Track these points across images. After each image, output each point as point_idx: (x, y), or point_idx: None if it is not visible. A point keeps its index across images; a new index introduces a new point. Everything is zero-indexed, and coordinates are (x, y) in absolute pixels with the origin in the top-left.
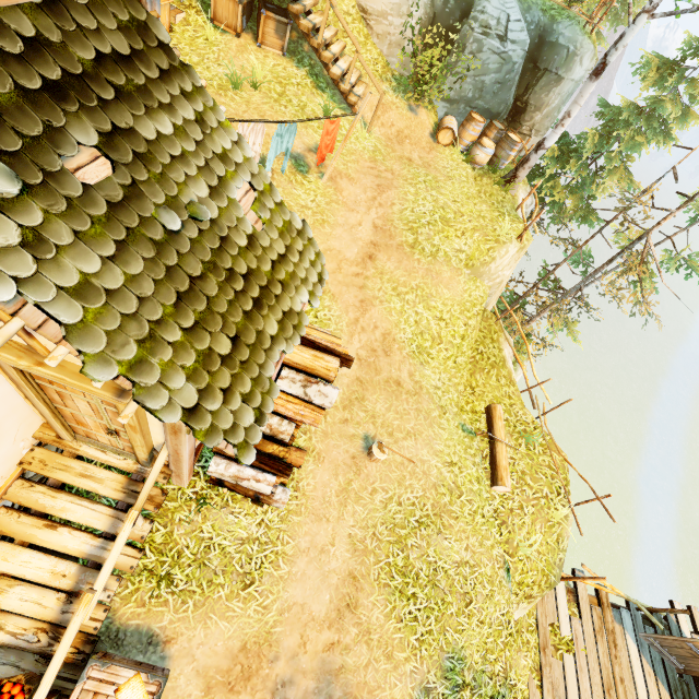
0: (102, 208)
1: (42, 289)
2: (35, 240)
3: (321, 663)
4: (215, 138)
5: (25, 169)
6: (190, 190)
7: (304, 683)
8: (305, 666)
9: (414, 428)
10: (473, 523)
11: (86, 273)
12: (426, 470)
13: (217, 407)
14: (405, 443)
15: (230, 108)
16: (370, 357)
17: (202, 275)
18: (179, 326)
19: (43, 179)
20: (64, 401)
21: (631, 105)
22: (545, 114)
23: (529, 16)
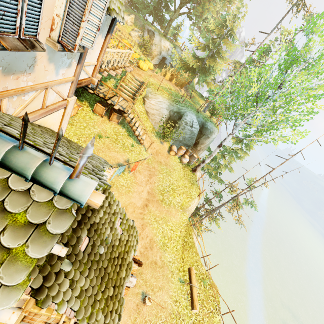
0: (86, 258)
1: (72, 301)
2: (72, 282)
3: None
4: (112, 207)
5: (72, 257)
6: (106, 233)
7: None
8: None
9: (162, 285)
10: None
11: (81, 286)
12: (166, 306)
13: (109, 320)
14: (158, 294)
15: (97, 146)
16: (145, 251)
17: (107, 265)
18: (101, 291)
19: (75, 258)
20: (35, 315)
21: (230, 148)
22: (204, 145)
23: (199, 119)
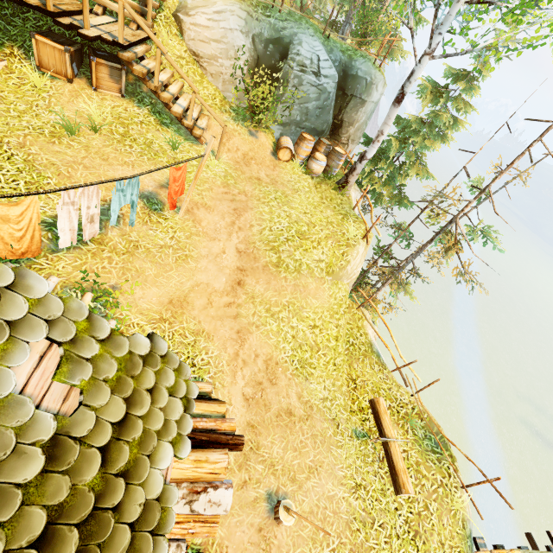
0: None
1: None
2: None
3: None
4: None
5: None
6: None
7: None
8: None
9: (314, 461)
10: (392, 552)
11: None
12: (335, 508)
13: None
14: (310, 484)
15: (67, 156)
16: (257, 393)
17: None
18: None
19: None
20: None
21: (418, 118)
22: (357, 127)
23: (332, 56)
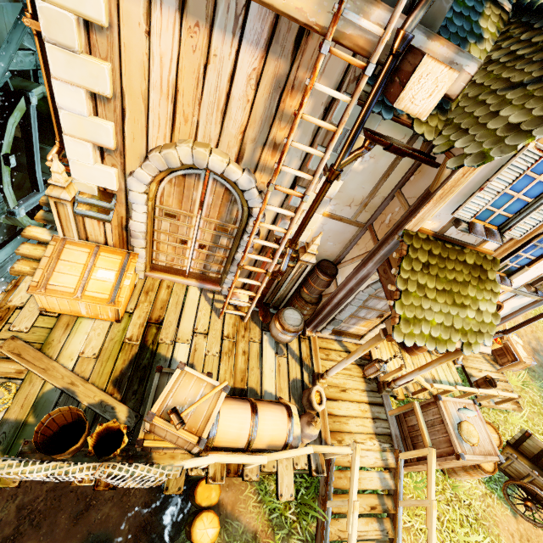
0: None
1: None
2: None
3: (533, 336)
4: None
5: None
6: None
7: (533, 342)
8: (530, 338)
9: None
10: None
11: None
12: None
13: None
14: None
15: None
16: None
17: None
18: None
19: None
20: None
21: None
22: None
23: None
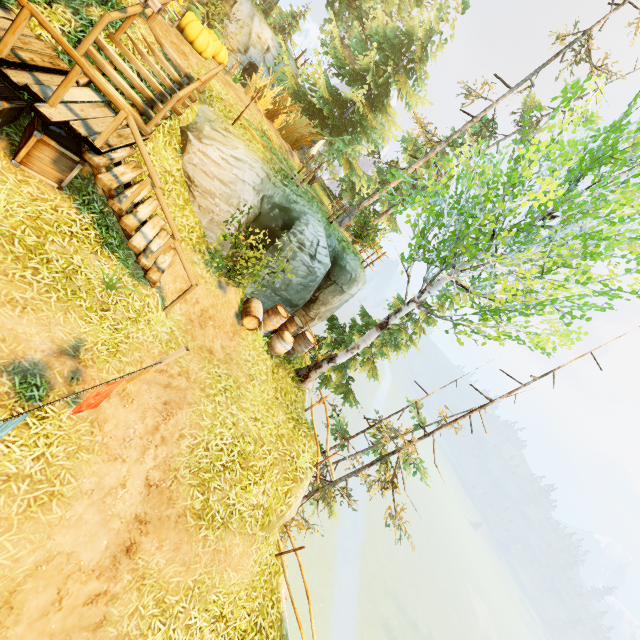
0: None
1: None
2: None
3: None
4: None
5: None
6: None
7: None
8: None
9: None
10: None
11: None
12: None
13: None
14: None
15: None
16: None
17: None
18: None
19: None
20: None
21: None
22: (328, 308)
23: (329, 241)
